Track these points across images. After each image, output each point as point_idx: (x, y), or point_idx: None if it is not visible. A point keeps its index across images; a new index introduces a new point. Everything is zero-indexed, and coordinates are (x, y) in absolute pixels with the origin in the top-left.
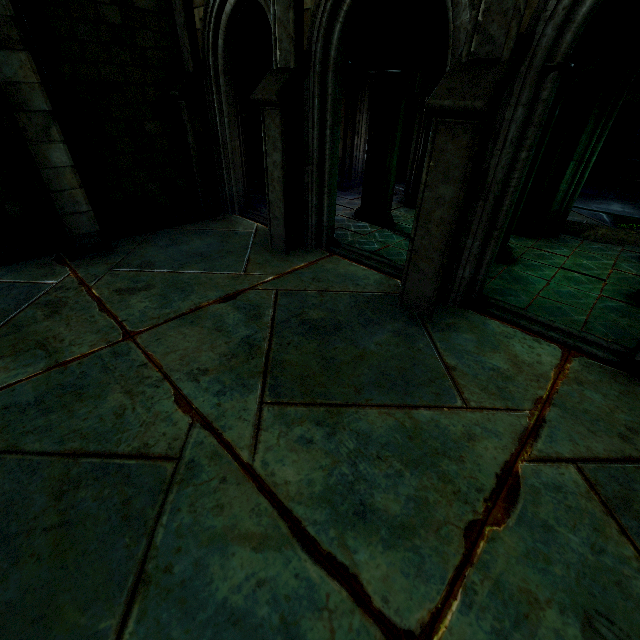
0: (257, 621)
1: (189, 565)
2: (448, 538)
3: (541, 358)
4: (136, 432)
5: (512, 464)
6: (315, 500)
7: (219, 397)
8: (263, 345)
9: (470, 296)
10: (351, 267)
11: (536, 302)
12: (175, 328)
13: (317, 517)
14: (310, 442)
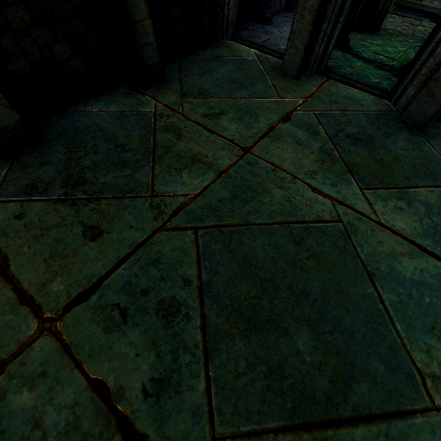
0: (430, 284)
1: (386, 267)
2: None
3: None
4: (307, 210)
5: None
6: (422, 236)
7: (335, 187)
8: (335, 153)
9: None
10: (349, 90)
11: None
12: (271, 144)
13: (428, 243)
14: (401, 209)
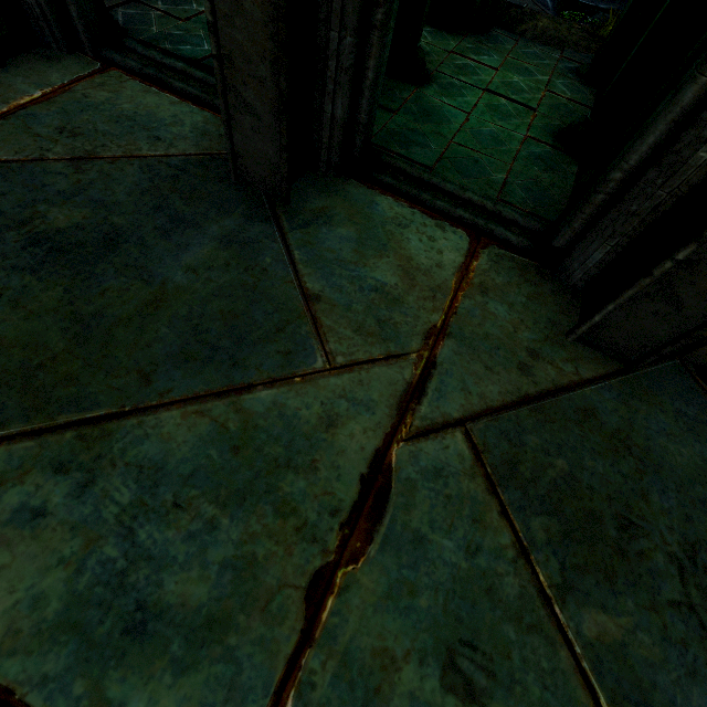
0: None
1: None
2: (282, 613)
3: (442, 257)
4: None
5: (385, 452)
6: (46, 635)
7: None
8: None
9: (351, 154)
10: (147, 97)
11: (449, 154)
12: None
13: (49, 668)
14: (40, 515)
